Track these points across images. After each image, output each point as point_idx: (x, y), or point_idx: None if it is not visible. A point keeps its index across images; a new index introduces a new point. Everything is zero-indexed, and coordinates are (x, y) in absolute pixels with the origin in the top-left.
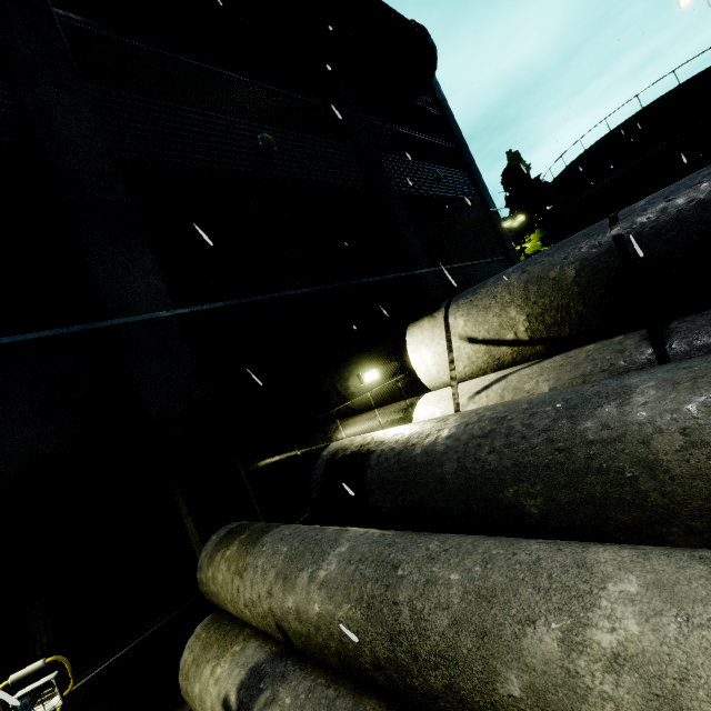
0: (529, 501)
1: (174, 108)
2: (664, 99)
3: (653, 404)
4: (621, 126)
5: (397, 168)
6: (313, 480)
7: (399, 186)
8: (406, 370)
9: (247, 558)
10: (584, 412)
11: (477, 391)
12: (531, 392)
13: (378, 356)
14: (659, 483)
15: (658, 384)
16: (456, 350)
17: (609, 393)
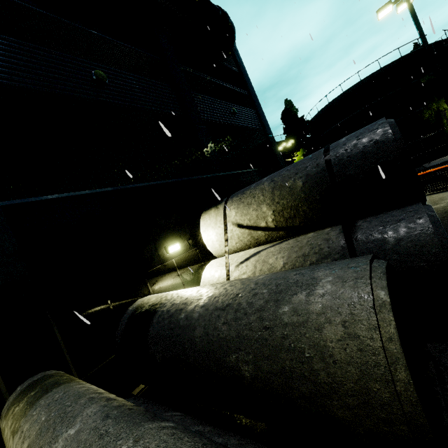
0: (244, 367)
1: (17, 42)
2: (372, 76)
3: (328, 297)
4: (349, 89)
5: (205, 104)
6: (119, 330)
7: (206, 116)
8: (203, 242)
9: (21, 420)
10: (285, 298)
11: (241, 261)
12: (273, 265)
13: (182, 233)
14: (326, 365)
15: (333, 280)
16: (230, 232)
17: (303, 283)
